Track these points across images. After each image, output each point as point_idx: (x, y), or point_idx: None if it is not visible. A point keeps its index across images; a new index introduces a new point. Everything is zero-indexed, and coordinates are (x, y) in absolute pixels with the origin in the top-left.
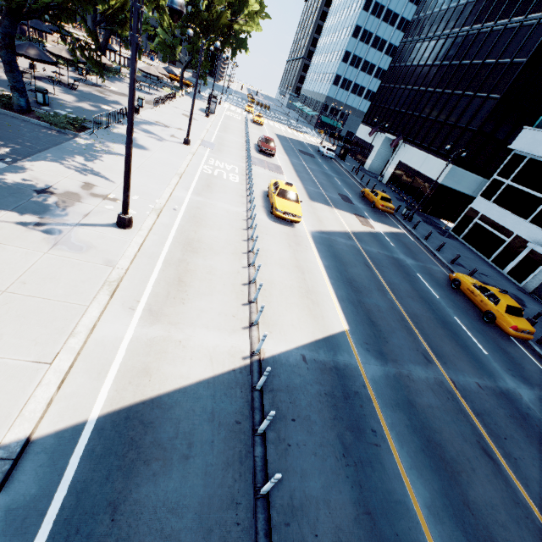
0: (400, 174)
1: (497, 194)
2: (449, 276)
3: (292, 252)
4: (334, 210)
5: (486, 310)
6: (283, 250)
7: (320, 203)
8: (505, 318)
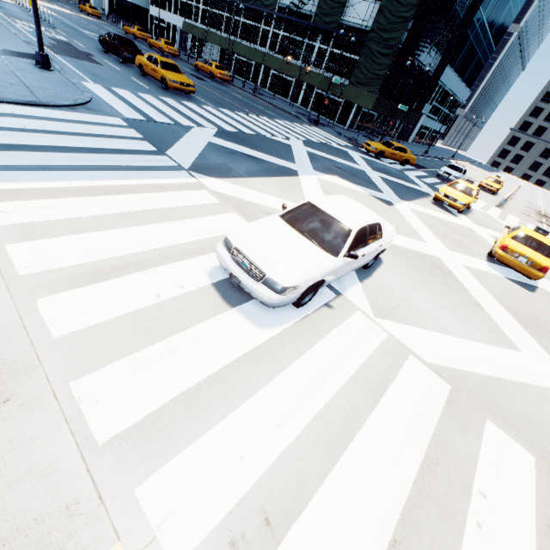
0: (113, 4)
1: (155, 1)
2: (123, 30)
3: (26, 2)
4: (54, 6)
5: (133, 34)
6: (20, 0)
7: (43, 2)
8: (137, 32)
